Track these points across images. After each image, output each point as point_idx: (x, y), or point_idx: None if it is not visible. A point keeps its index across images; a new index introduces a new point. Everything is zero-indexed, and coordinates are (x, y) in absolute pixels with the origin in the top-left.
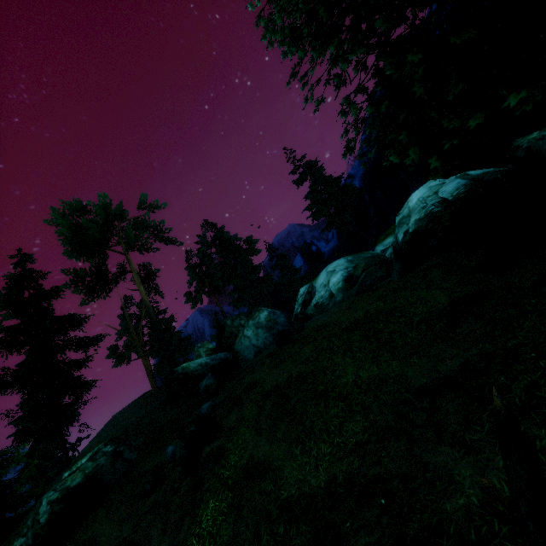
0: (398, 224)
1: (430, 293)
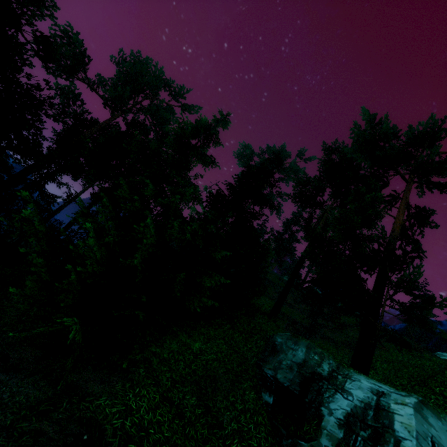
0: (436, 353)
1: (426, 353)
